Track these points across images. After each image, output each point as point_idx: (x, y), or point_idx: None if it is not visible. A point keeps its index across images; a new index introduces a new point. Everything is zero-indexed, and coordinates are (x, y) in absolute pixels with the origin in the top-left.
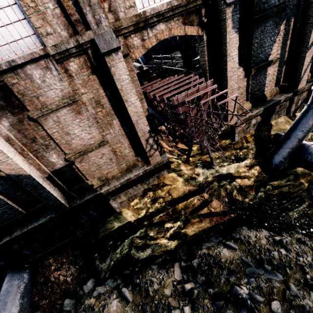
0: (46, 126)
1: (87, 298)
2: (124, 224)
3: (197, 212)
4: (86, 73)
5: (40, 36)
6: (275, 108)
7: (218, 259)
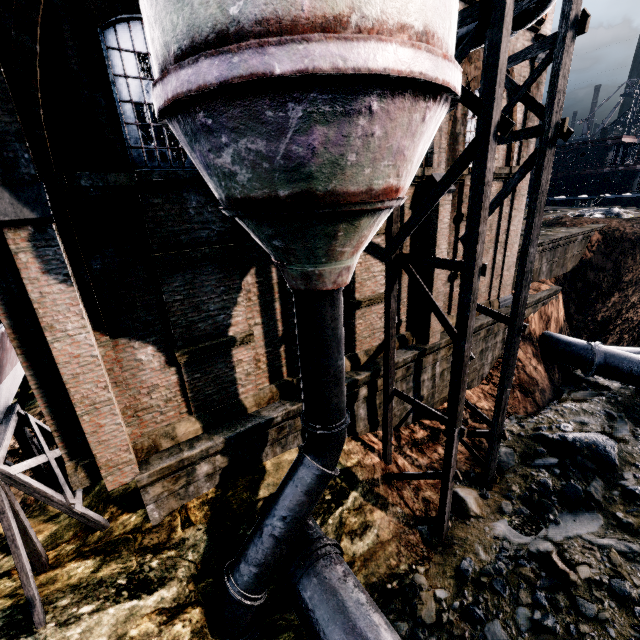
0: None
1: None
2: None
3: None
4: None
5: None
6: (266, 433)
7: None
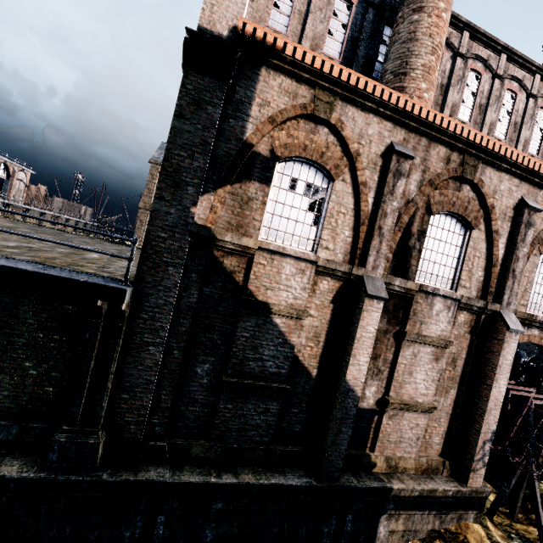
0: (402, 352)
1: None
2: None
3: None
4: (465, 329)
5: (458, 284)
6: None
7: None
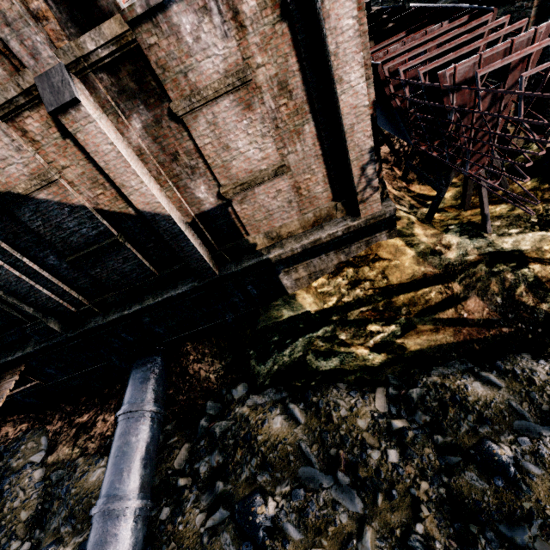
0: (195, 132)
1: (237, 405)
2: (299, 314)
3: (431, 315)
4: (270, 19)
5: None
6: None
7: (462, 396)
